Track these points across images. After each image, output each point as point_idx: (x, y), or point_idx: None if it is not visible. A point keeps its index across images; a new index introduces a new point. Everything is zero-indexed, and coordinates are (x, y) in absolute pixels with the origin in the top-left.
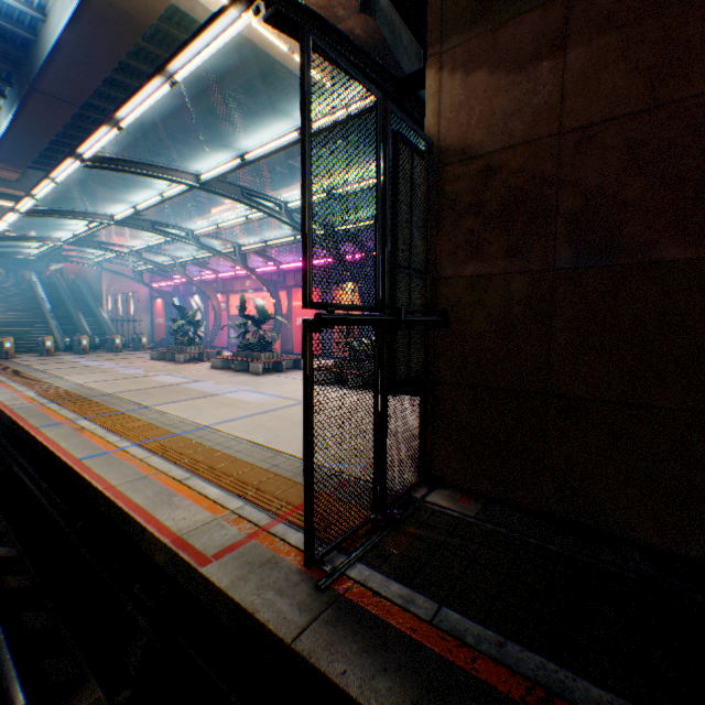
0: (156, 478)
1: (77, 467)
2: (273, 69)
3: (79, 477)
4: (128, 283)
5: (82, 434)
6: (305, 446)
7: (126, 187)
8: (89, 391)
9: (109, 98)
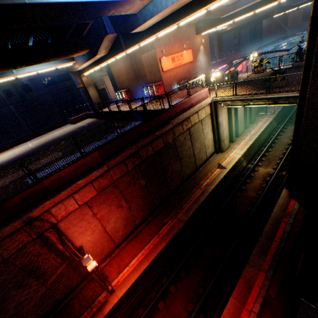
0: None
1: None
2: None
3: None
4: None
5: None
6: None
7: None
8: None
9: None
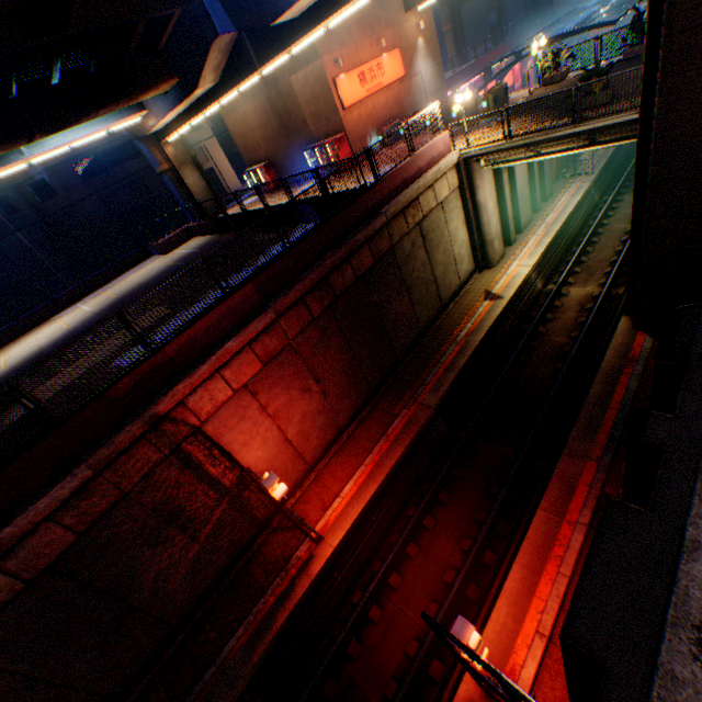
0: None
1: None
2: None
3: None
4: None
5: None
6: None
7: None
8: None
9: None
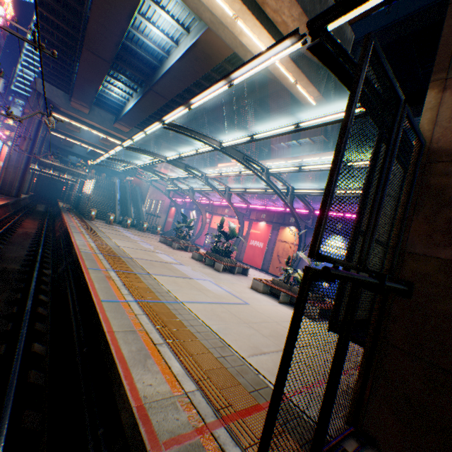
0: (141, 335)
1: (98, 306)
2: (278, 93)
3: (96, 314)
4: (160, 195)
5: (108, 281)
6: (276, 385)
7: (176, 144)
8: (121, 252)
9: (184, 98)
